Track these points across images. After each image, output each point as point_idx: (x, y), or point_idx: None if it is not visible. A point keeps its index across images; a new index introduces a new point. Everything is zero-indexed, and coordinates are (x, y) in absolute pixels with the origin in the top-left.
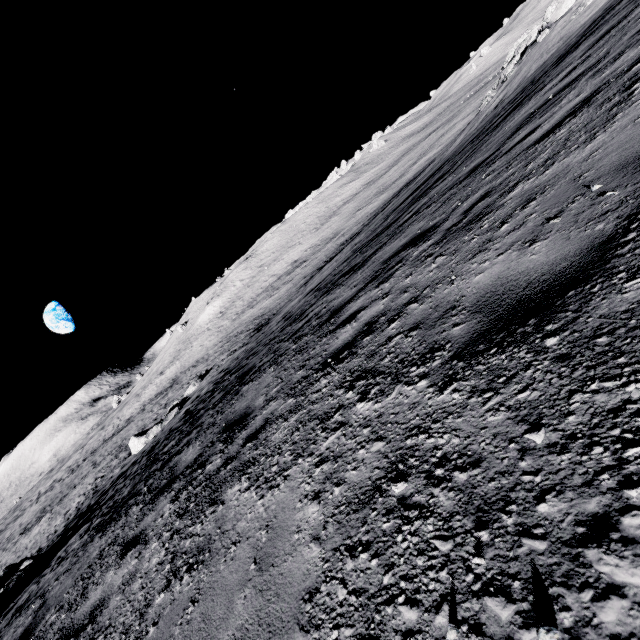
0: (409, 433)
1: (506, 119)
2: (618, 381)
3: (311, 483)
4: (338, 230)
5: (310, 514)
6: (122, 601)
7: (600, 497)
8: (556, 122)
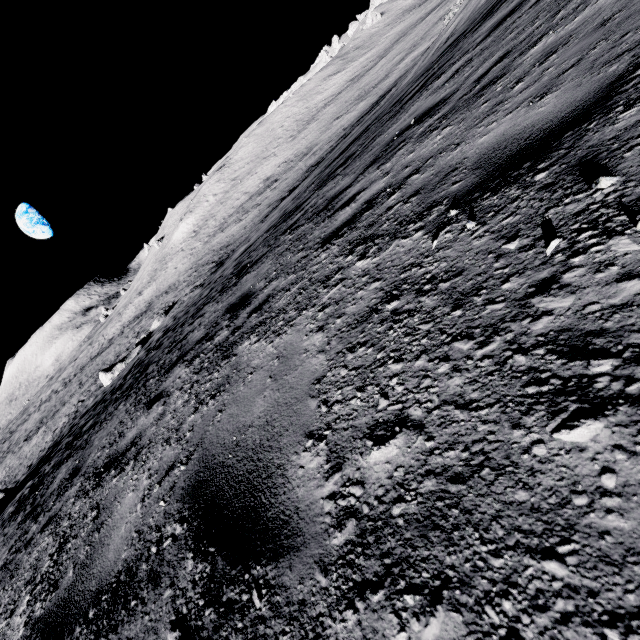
0: None
1: (406, 105)
2: None
3: None
4: (312, 144)
5: None
6: None
7: None
8: (349, 216)
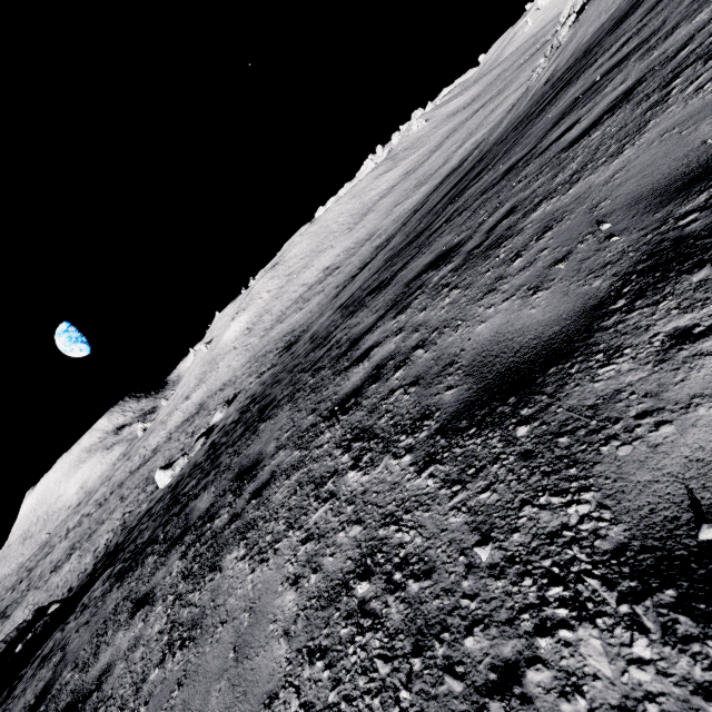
0: (383, 521)
1: (552, 102)
2: (564, 498)
3: (294, 564)
4: (374, 230)
5: (287, 602)
6: (124, 670)
7: (516, 641)
8: (594, 118)
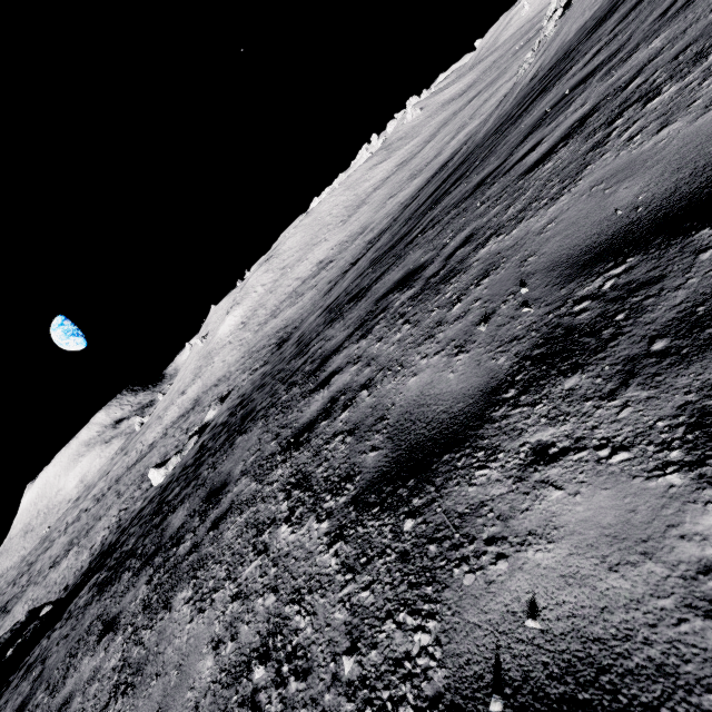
0: (291, 596)
1: (528, 109)
2: (415, 620)
3: (221, 623)
4: (367, 223)
5: (205, 669)
6: (80, 705)
7: None
8: (552, 144)
